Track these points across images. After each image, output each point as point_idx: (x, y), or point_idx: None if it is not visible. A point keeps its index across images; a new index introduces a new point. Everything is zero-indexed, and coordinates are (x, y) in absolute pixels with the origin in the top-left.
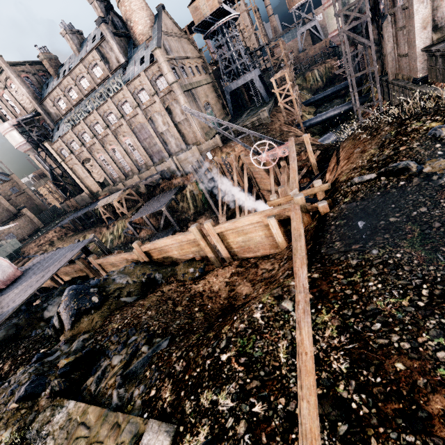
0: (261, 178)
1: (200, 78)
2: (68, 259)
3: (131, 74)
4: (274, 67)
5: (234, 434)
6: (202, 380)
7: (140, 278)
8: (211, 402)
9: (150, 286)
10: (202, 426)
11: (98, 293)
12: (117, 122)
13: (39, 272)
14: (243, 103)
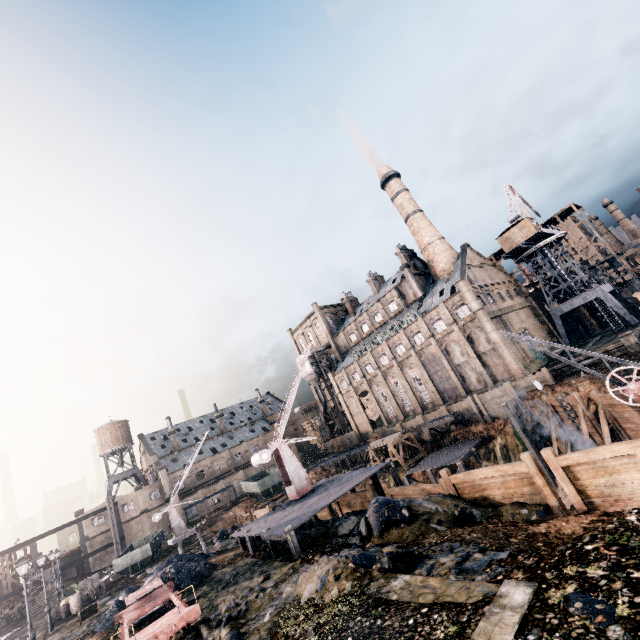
0: (636, 429)
1: (512, 303)
2: (366, 476)
3: (427, 306)
4: (639, 279)
5: (609, 588)
6: (563, 562)
7: (451, 509)
8: (576, 572)
9: (464, 522)
10: (569, 584)
11: (407, 507)
12: (405, 353)
13: (334, 486)
14: (586, 328)
